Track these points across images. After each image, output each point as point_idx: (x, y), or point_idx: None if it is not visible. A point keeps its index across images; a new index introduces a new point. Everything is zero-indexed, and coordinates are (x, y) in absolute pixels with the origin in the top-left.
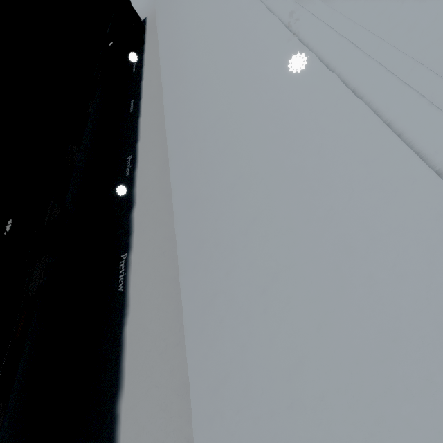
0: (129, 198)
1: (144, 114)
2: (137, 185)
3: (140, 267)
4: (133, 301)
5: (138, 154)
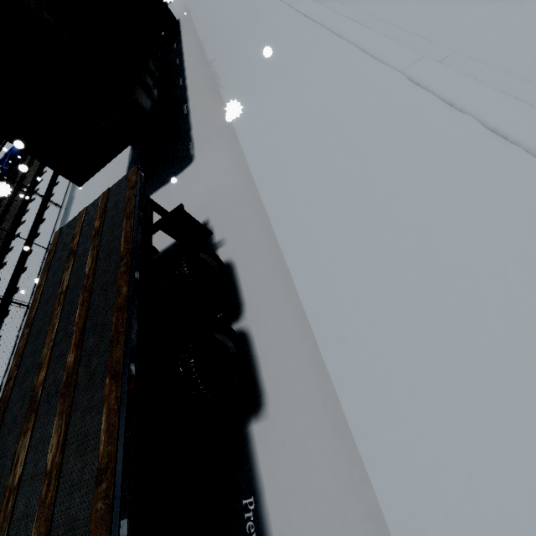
0: (183, 89)
1: (187, 60)
2: (188, 83)
3: (194, 101)
4: (192, 111)
5: (186, 75)
